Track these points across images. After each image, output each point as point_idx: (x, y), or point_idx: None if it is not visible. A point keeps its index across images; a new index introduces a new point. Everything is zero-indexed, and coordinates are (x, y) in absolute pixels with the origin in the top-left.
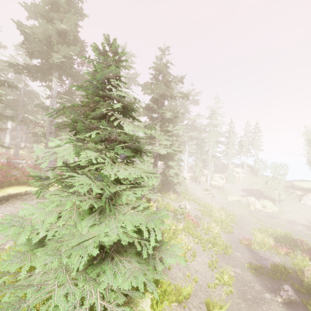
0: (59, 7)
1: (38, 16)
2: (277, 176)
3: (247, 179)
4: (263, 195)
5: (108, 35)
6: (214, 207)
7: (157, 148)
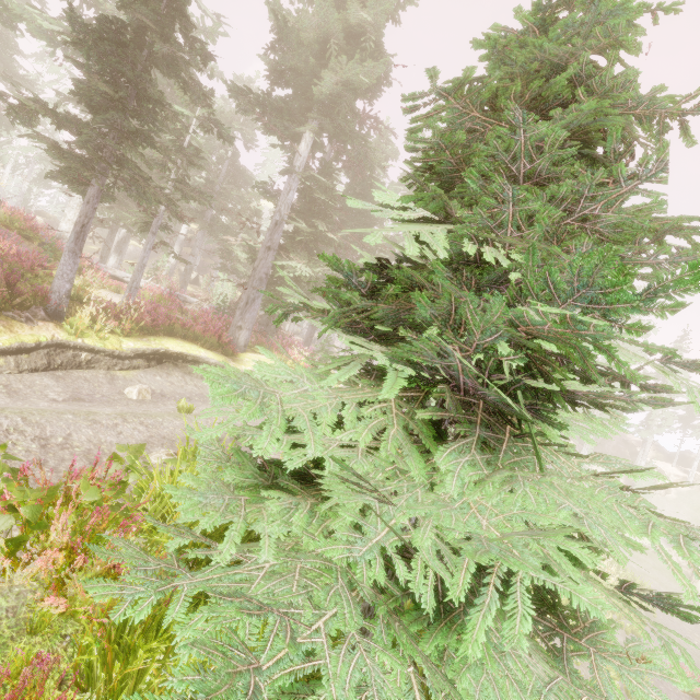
0: None
1: None
2: None
3: (692, 502)
4: None
5: None
6: None
7: None
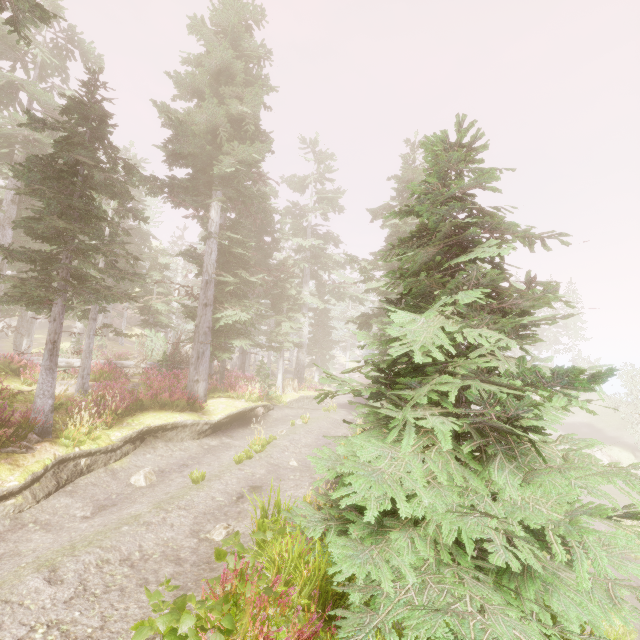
0: (229, 76)
1: (207, 94)
2: (637, 394)
3: None
4: (603, 437)
5: (464, 117)
6: None
7: None
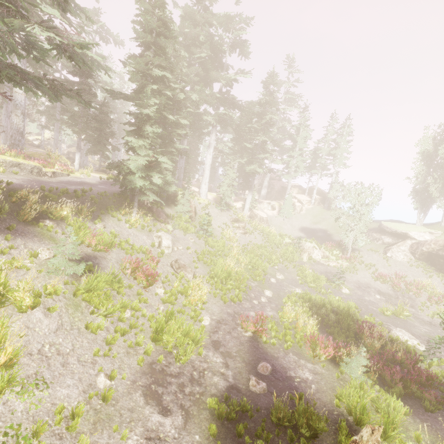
0: None
1: None
2: (359, 207)
3: (313, 213)
4: (330, 239)
5: None
6: (234, 250)
7: None
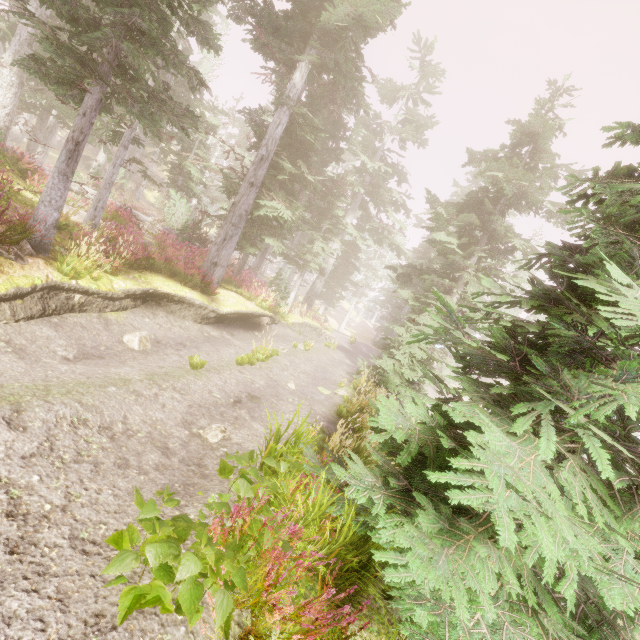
0: None
1: None
2: None
3: None
4: None
5: None
6: None
7: None
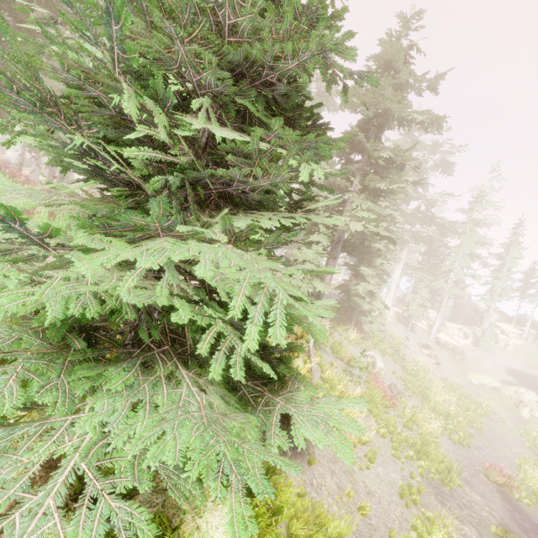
0: None
1: None
2: None
3: (526, 352)
4: None
5: None
6: (435, 384)
7: (345, 219)
